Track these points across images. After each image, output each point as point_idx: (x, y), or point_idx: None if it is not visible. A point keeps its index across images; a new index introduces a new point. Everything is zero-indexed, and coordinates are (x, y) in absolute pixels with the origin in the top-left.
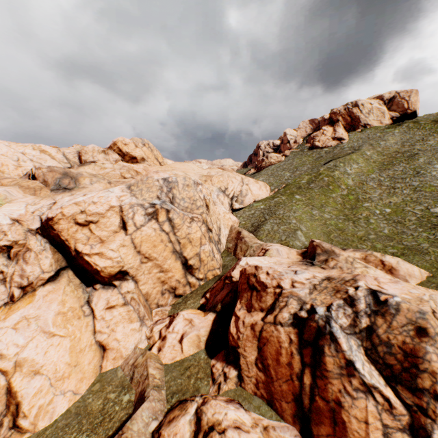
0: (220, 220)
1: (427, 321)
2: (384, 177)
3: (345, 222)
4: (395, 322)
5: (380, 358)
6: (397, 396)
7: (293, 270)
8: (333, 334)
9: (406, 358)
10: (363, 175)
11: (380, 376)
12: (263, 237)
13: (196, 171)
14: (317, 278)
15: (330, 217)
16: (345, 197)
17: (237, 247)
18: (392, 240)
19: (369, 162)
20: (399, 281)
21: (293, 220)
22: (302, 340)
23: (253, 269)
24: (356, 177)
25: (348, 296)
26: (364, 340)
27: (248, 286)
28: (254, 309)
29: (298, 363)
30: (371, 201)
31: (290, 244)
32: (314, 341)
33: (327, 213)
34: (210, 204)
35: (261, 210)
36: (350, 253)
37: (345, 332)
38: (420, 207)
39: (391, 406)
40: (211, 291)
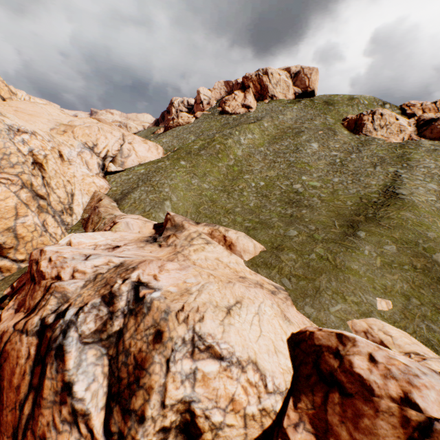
0: (73, 184)
1: (167, 324)
2: (270, 150)
3: (221, 193)
4: (143, 324)
5: (118, 369)
6: (106, 423)
7: (87, 255)
8: (63, 348)
9: (134, 371)
10: (253, 146)
11: (107, 394)
12: (127, 207)
13: (52, 117)
14: (112, 264)
15: (209, 187)
16: (230, 167)
17: (90, 219)
18: (253, 214)
19: (264, 134)
20: (189, 267)
21: (167, 189)
22: (40, 354)
23: (38, 254)
24: (247, 148)
25: (109, 292)
26: (112, 347)
27: (31, 276)
28: (24, 308)
29: (27, 386)
30: (252, 173)
31: (152, 216)
32: (45, 357)
33: (207, 183)
34: (48, 163)
35: (139, 175)
36: (200, 228)
37: (84, 342)
38: (287, 182)
39: (94, 437)
40: (20, 278)
